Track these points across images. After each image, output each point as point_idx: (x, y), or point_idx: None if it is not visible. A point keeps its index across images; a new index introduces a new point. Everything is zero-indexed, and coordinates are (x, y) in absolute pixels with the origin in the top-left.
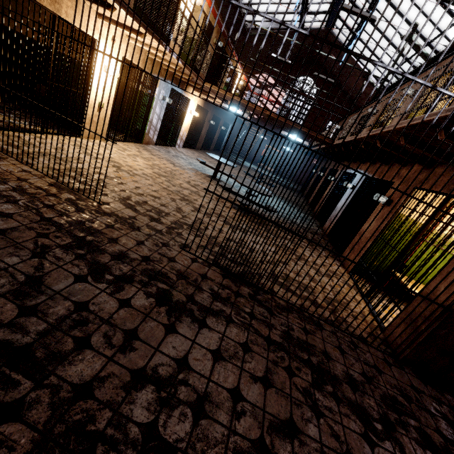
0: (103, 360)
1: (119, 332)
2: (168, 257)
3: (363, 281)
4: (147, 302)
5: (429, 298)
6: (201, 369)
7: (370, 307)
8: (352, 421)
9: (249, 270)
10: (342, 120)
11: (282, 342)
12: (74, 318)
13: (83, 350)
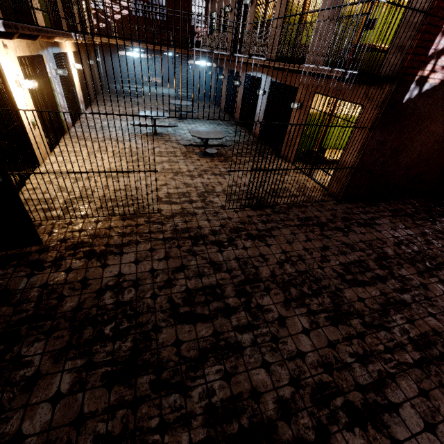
0: (266, 267)
1: (258, 257)
2: (227, 218)
3: (301, 165)
4: (250, 242)
5: (343, 165)
6: (290, 250)
7: (314, 180)
8: (338, 233)
9: (258, 199)
10: (212, 2)
11: (300, 223)
12: (242, 263)
13: (258, 269)
